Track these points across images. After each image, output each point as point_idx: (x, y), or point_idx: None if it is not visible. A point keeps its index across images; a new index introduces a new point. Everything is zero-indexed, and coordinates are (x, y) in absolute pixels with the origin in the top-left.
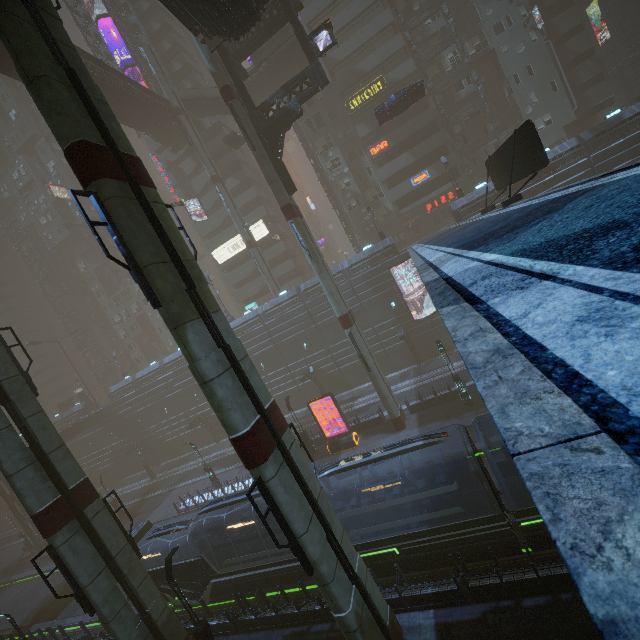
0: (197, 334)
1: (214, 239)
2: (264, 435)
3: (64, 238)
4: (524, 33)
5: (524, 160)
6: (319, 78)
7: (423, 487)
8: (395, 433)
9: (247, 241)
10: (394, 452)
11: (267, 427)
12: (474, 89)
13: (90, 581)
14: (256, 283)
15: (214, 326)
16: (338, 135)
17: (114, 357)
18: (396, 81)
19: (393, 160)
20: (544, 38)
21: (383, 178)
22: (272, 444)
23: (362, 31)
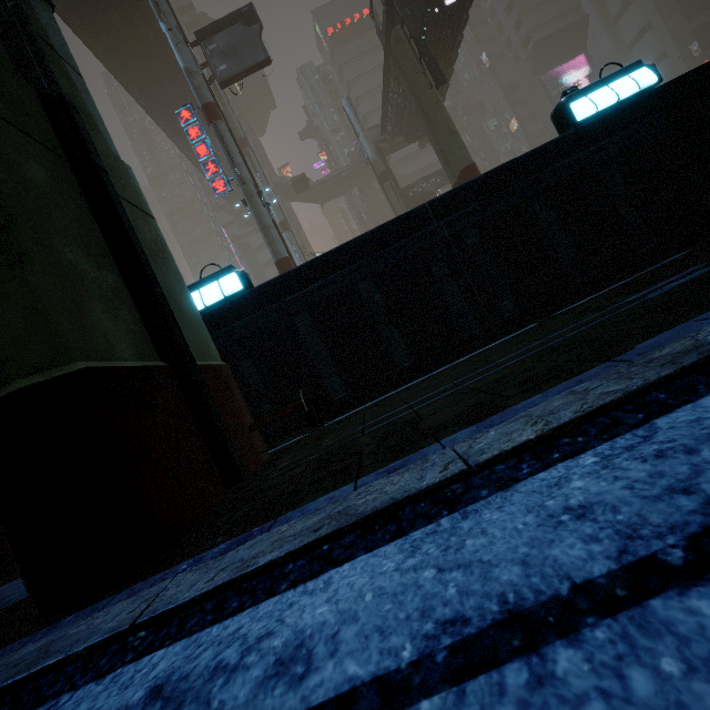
0: None
1: None
2: None
3: None
4: None
5: None
6: None
7: None
8: None
9: None
10: None
11: None
12: None
13: None
14: None
15: None
16: None
17: None
18: None
19: None
20: None
21: None
22: None
23: (424, 159)
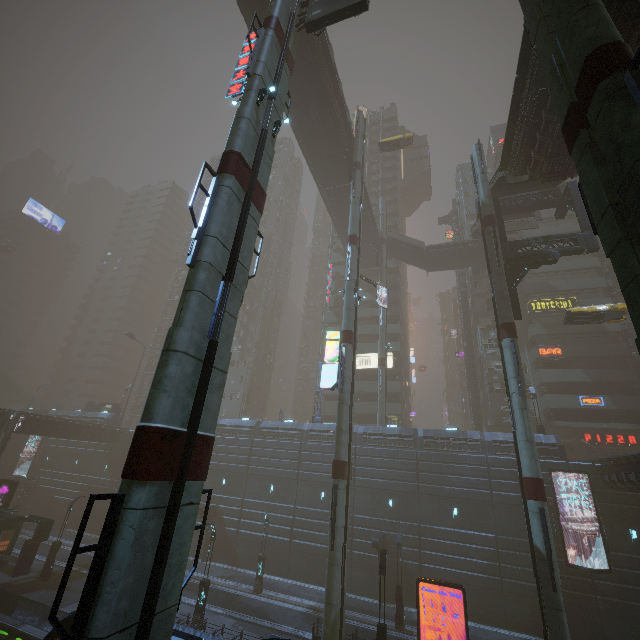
0: None
1: None
2: None
3: None
4: None
5: None
6: (590, 243)
7: None
8: None
9: (382, 357)
10: None
11: None
12: None
13: (107, 631)
14: None
15: None
16: None
17: None
18: None
19: (563, 369)
20: None
21: (545, 379)
22: None
23: (565, 262)
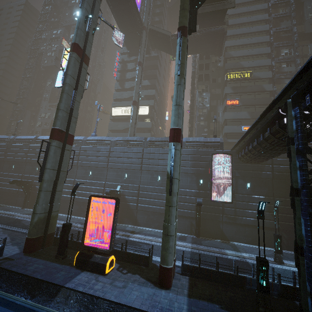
0: None
1: (118, 102)
2: None
3: (51, 65)
4: None
5: None
6: None
7: None
8: (155, 286)
9: (135, 100)
10: None
11: None
12: None
13: None
14: (123, 135)
15: None
16: (212, 90)
17: (17, 122)
18: (258, 77)
19: (237, 112)
20: None
21: (227, 118)
22: None
23: (251, 50)
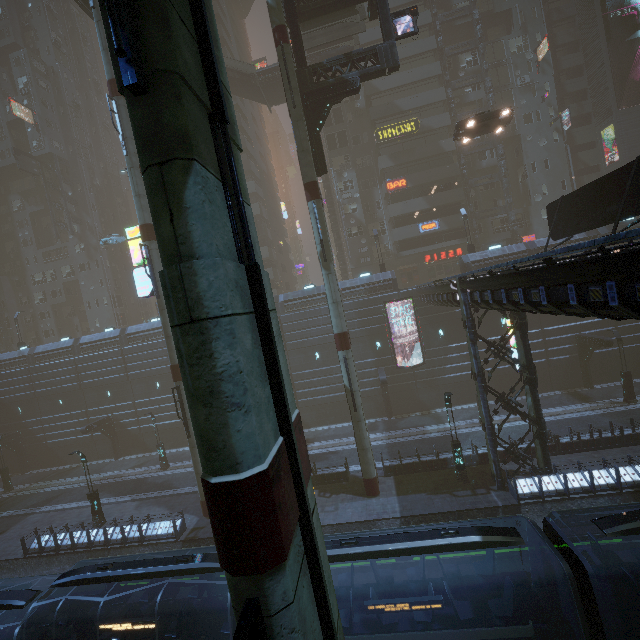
0: (209, 202)
1: None
2: (285, 487)
3: (6, 165)
4: (548, 131)
5: (635, 196)
6: (390, 59)
7: (470, 618)
8: (365, 498)
9: None
10: (430, 545)
11: (289, 468)
12: (495, 163)
13: None
14: None
15: (242, 215)
16: (357, 160)
17: (15, 319)
18: (429, 128)
19: (407, 200)
20: (564, 141)
21: (393, 215)
22: (293, 512)
23: (409, 72)
